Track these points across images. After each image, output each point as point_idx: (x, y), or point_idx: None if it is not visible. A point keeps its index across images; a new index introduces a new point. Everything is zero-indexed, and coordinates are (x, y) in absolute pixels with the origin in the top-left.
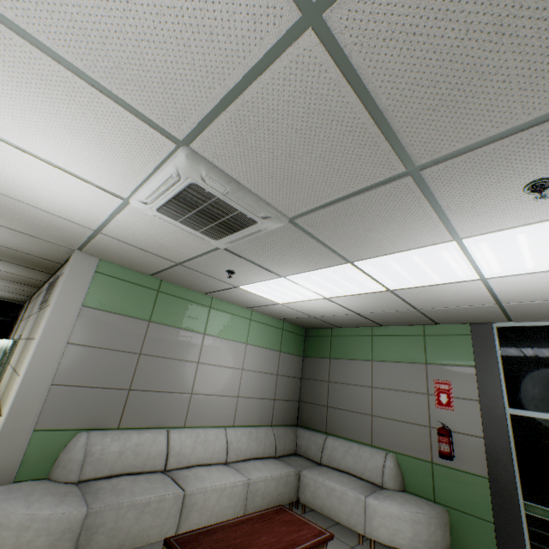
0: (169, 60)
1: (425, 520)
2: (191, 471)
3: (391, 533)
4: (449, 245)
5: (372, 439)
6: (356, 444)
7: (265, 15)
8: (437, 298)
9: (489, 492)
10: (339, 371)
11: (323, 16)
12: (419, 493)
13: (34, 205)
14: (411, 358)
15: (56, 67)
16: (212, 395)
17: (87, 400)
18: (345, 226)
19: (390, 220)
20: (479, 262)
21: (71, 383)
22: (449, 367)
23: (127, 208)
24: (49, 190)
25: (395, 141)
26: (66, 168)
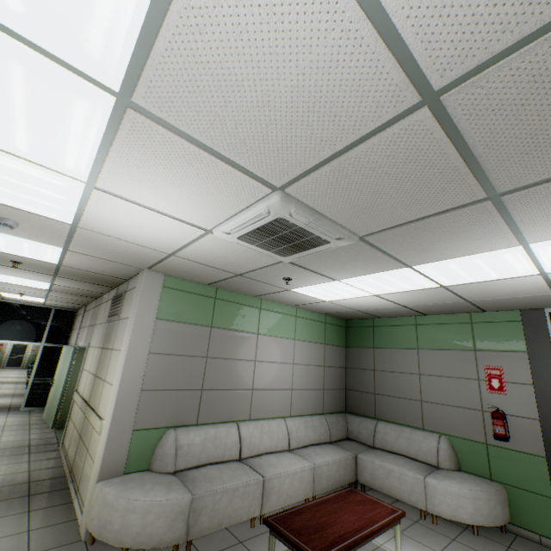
0: (289, 135)
1: (485, 496)
2: (263, 459)
3: (452, 508)
4: (514, 249)
5: (423, 423)
6: (407, 428)
7: (388, 101)
8: (491, 290)
9: (547, 470)
10: (384, 360)
11: (441, 99)
12: (474, 472)
13: (122, 238)
14: (458, 345)
15: (187, 145)
16: (269, 390)
17: (169, 401)
18: (413, 240)
19: (460, 233)
20: (543, 260)
21: (155, 387)
22: (499, 353)
23: (207, 237)
24: (140, 228)
25: (481, 176)
26: (163, 211)
